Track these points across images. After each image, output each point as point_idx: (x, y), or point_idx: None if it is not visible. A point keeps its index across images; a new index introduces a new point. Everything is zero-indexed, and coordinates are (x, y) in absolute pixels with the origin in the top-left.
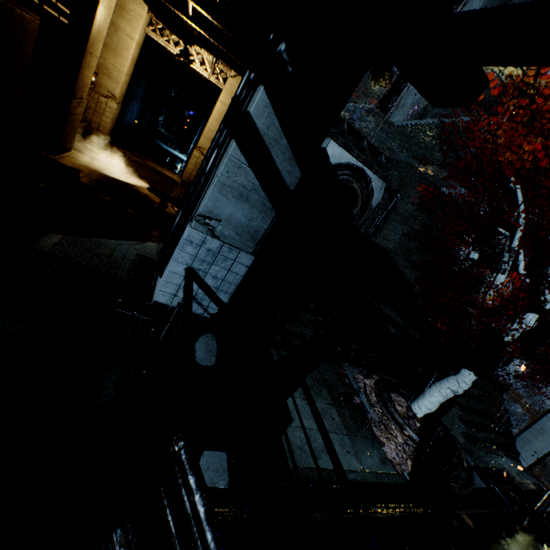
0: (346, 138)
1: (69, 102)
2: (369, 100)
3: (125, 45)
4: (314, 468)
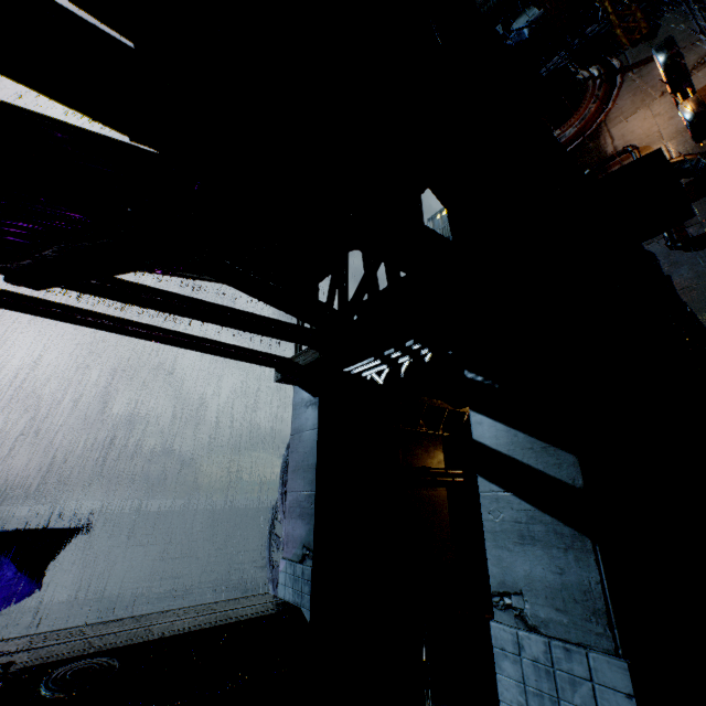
0: None
1: None
2: None
3: None
4: None
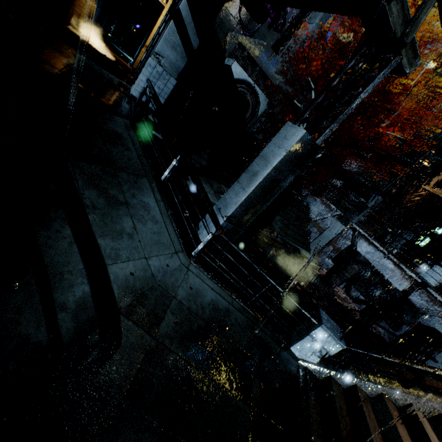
0: (245, 62)
1: None
2: (268, 40)
3: None
4: (197, 193)
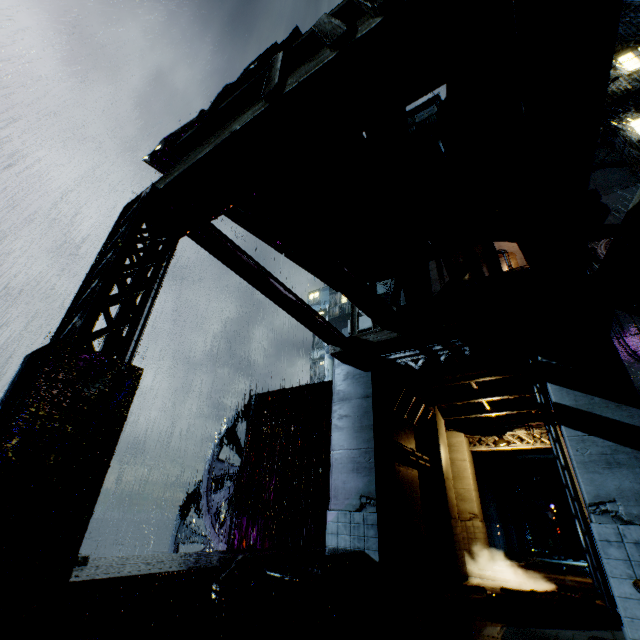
0: None
1: (449, 522)
2: None
3: (462, 468)
4: None
